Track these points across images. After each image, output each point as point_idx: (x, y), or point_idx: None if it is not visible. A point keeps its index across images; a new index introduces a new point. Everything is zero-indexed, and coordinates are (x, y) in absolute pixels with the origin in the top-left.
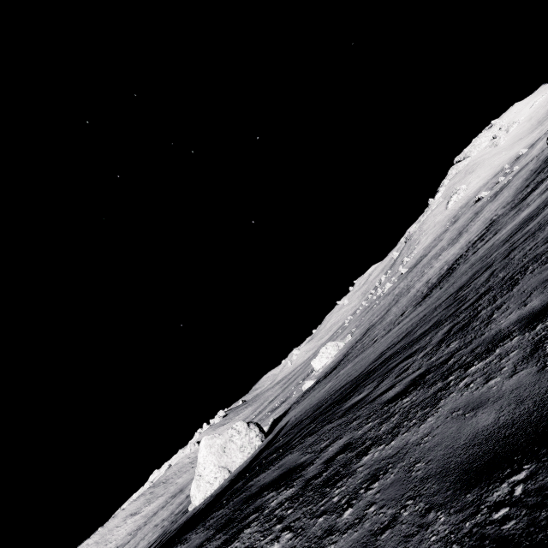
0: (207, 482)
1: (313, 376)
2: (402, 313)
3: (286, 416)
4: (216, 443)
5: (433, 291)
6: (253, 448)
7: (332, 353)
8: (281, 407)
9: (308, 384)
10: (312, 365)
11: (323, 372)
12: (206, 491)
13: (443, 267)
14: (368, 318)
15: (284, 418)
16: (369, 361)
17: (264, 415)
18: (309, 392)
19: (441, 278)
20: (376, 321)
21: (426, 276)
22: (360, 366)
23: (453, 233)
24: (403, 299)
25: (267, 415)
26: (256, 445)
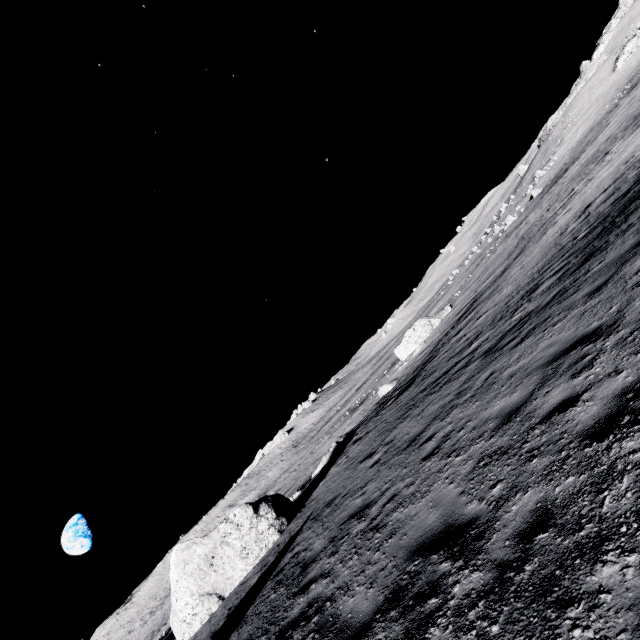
0: (182, 621)
1: (396, 371)
2: (529, 289)
3: (335, 465)
4: (196, 553)
5: (612, 241)
6: (263, 548)
7: (423, 335)
8: (357, 412)
9: (385, 390)
10: (396, 354)
11: (405, 372)
12: (183, 633)
13: (621, 175)
14: (477, 278)
15: (332, 468)
16: (412, 532)
17: (344, 414)
18: (375, 418)
19: (625, 202)
20: (486, 287)
21: (580, 199)
22: (404, 494)
23: (632, 106)
24: (533, 247)
25: (345, 417)
26: (269, 543)
